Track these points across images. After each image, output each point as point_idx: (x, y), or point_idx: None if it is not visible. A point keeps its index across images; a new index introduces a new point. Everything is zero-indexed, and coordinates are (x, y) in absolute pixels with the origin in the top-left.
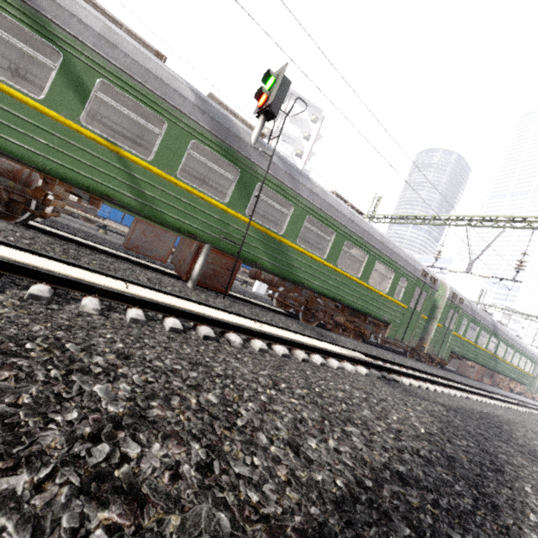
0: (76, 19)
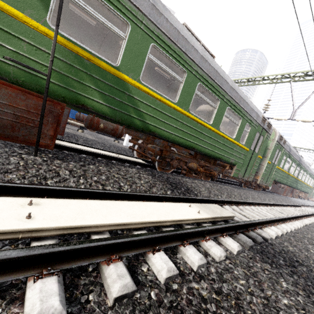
0: None
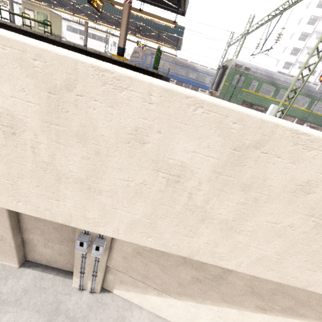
0: (279, 80)
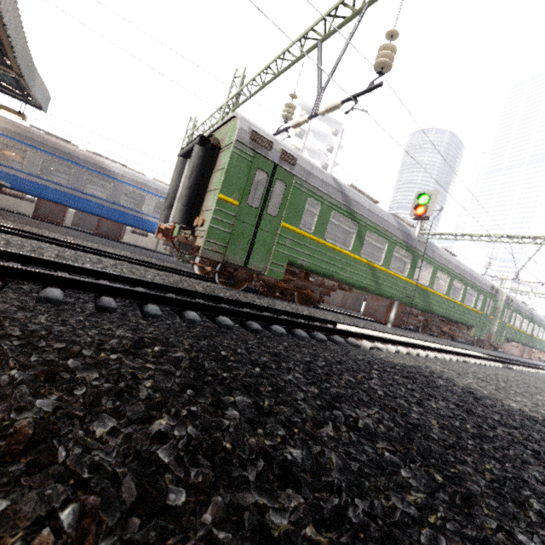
0: (362, 206)
